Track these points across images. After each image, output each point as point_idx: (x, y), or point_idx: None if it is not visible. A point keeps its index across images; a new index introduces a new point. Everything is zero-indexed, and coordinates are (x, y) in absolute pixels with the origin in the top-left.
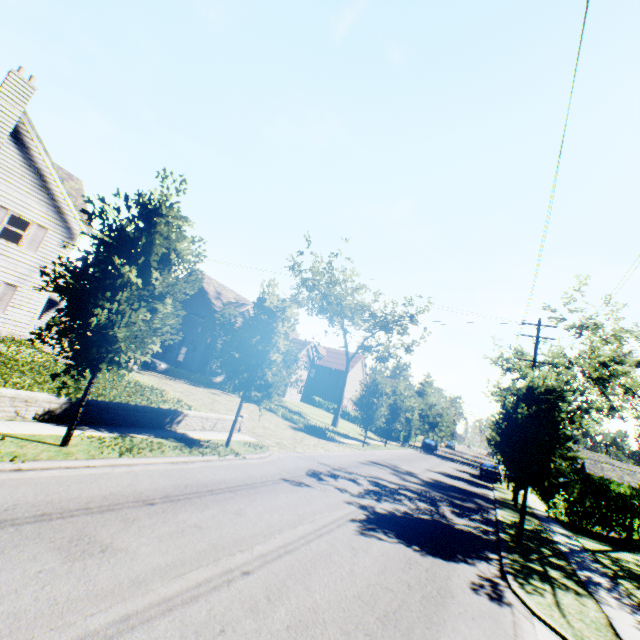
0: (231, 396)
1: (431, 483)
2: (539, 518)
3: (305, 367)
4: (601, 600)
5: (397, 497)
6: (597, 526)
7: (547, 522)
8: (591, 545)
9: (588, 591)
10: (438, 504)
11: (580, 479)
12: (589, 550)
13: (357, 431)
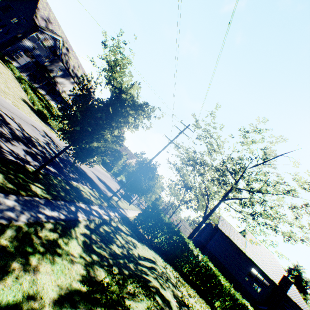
0: (4, 67)
1: (70, 162)
2: (113, 208)
3: None
4: None
5: None
6: (142, 229)
7: (113, 210)
8: (119, 226)
9: None
10: (30, 147)
11: (152, 206)
12: (109, 223)
13: None
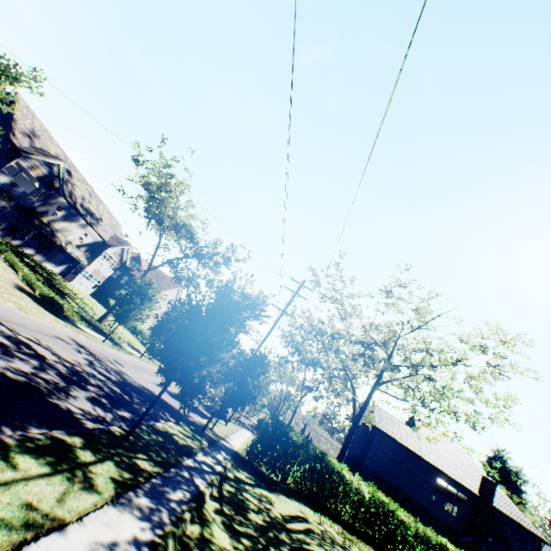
0: None
1: (130, 384)
2: (215, 444)
3: (112, 265)
4: (120, 505)
5: (20, 356)
6: (264, 466)
7: (218, 449)
8: (237, 475)
9: (121, 494)
10: (87, 388)
11: (272, 423)
12: (226, 476)
13: (129, 340)
